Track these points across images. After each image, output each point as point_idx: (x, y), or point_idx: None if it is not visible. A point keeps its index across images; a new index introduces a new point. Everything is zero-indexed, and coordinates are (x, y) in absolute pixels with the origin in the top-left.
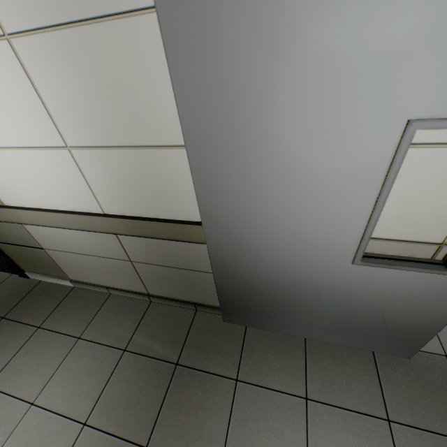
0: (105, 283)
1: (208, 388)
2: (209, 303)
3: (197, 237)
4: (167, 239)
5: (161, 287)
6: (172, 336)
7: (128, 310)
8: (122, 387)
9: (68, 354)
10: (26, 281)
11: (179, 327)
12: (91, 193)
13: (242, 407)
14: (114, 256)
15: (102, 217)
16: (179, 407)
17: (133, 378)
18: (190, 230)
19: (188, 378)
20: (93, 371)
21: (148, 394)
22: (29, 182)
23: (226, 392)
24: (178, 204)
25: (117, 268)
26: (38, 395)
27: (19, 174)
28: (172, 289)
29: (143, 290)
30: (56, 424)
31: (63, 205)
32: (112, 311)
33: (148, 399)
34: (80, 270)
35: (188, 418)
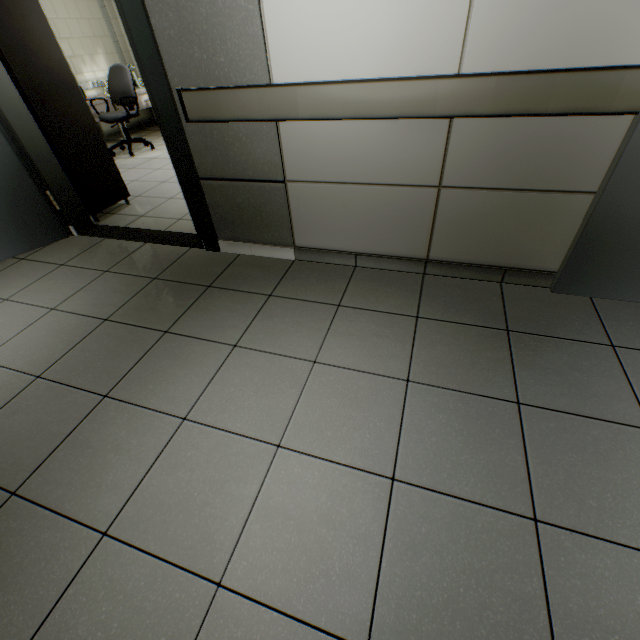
0: (354, 247)
1: (573, 353)
2: (531, 266)
3: (625, 100)
4: (560, 115)
5: (461, 241)
6: (481, 305)
7: (393, 282)
8: (439, 349)
9: (332, 319)
10: (217, 254)
11: (486, 297)
12: (461, 32)
13: (639, 370)
14: (412, 181)
15: (461, 79)
16: (540, 369)
17: (450, 342)
18: (622, 85)
19: (534, 343)
20: (384, 335)
21: (484, 357)
22: (352, 25)
23: (604, 357)
24: (622, 35)
25: (401, 208)
26: (317, 355)
27: (343, 9)
28: (478, 243)
29: (419, 254)
30: (364, 380)
31: (387, 72)
32: (370, 283)
33: (487, 360)
34: (325, 223)
35: (563, 379)
